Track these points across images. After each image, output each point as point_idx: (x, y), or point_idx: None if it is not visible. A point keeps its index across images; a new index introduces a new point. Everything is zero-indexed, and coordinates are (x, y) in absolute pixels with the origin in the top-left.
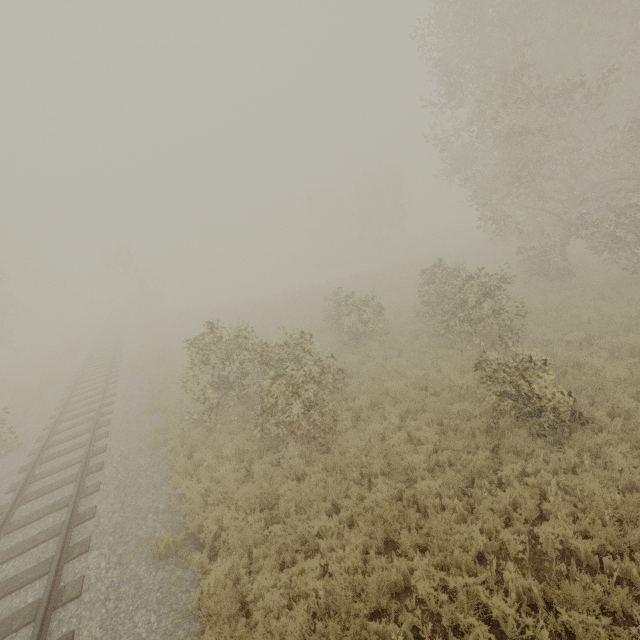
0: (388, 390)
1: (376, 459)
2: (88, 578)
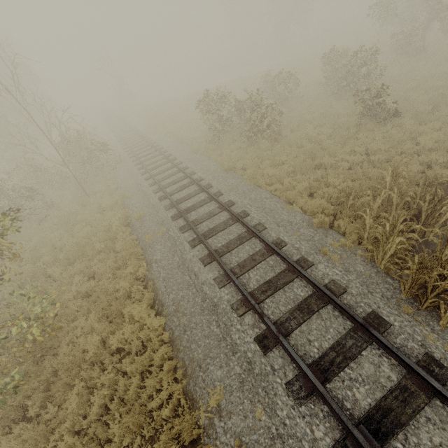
0: (305, 121)
1: (303, 142)
2: (202, 177)
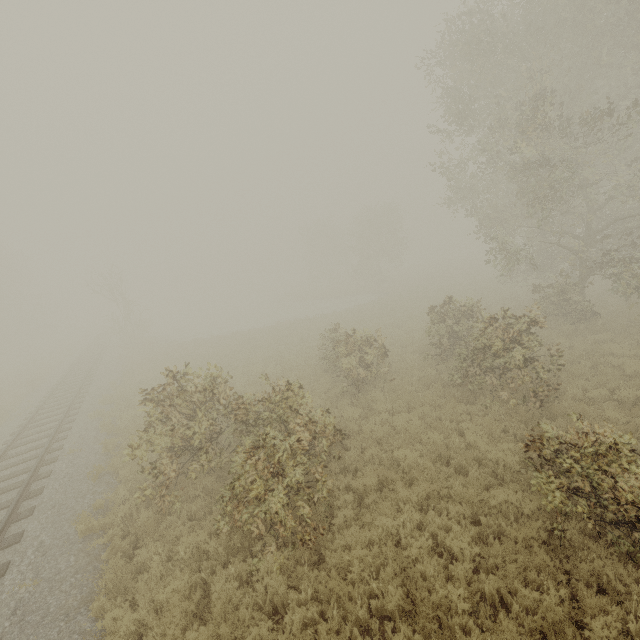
0: (399, 460)
1: (390, 582)
2: None
